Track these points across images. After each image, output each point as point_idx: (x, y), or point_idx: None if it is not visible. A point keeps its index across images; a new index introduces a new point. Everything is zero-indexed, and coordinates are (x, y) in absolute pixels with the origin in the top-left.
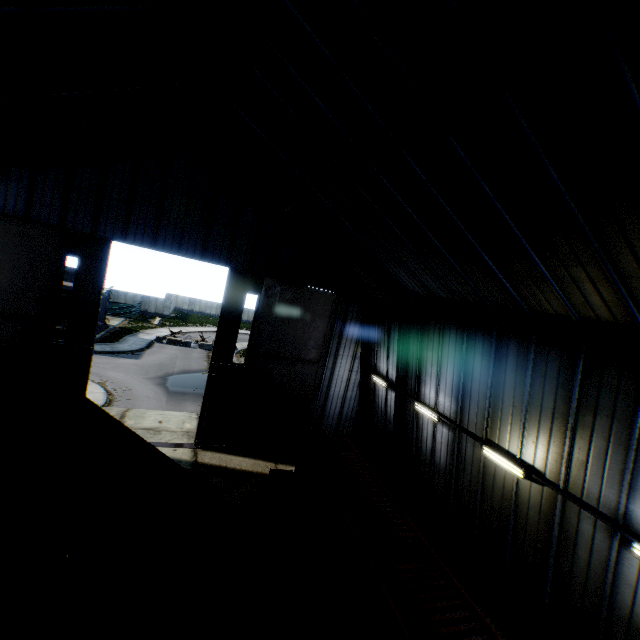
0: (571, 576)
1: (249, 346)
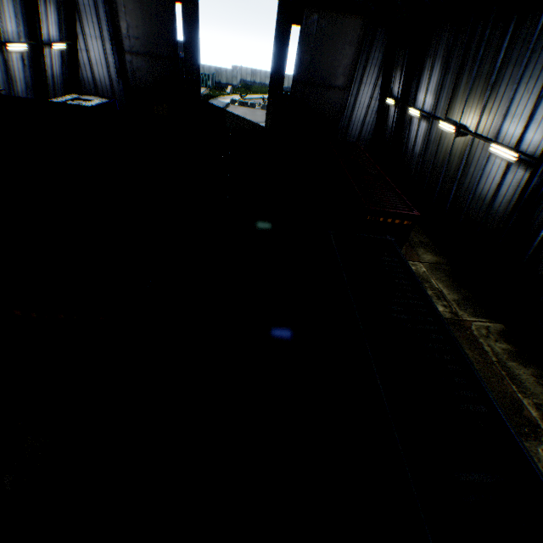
0: (462, 187)
1: (294, 77)
